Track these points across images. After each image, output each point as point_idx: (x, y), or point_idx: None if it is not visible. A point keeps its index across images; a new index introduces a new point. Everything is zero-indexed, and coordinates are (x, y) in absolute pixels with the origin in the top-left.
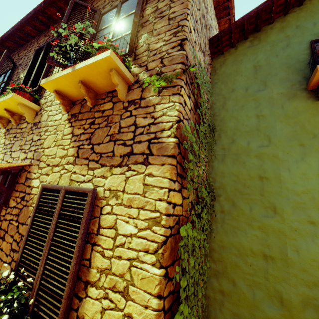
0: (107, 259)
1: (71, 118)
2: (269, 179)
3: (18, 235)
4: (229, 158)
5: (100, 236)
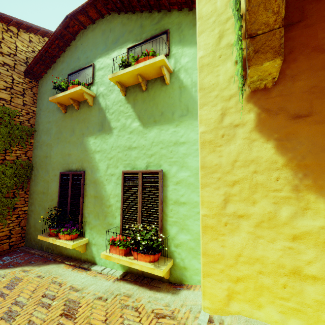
0: None
1: None
2: (48, 157)
3: None
4: (39, 147)
5: None
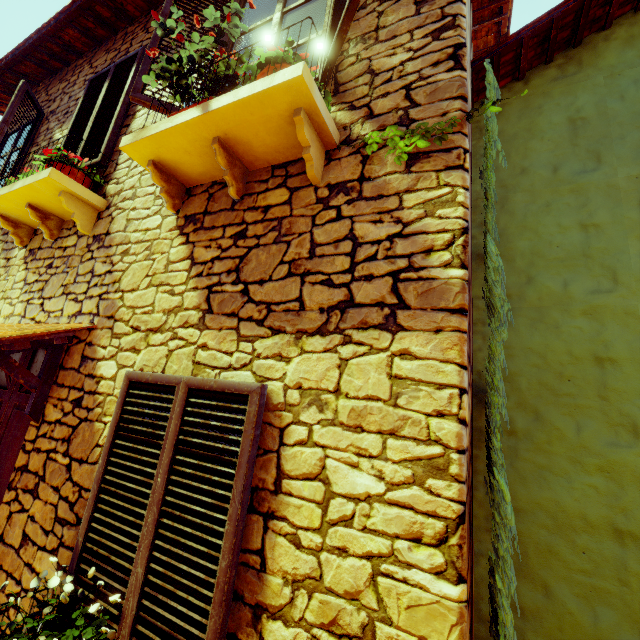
0: (308, 554)
1: (186, 224)
2: (618, 362)
3: (70, 486)
4: (521, 316)
5: (284, 496)
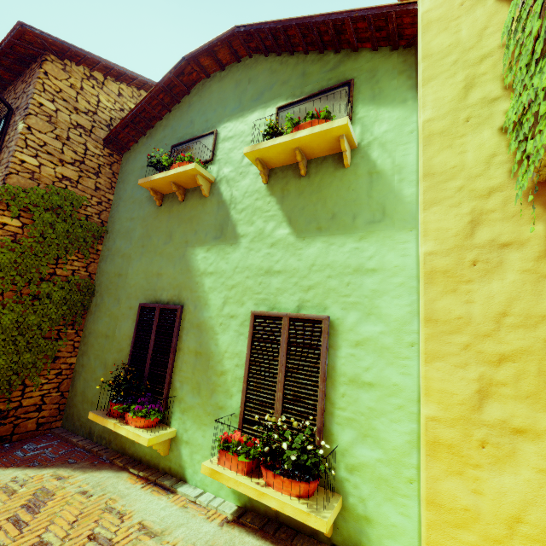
0: None
1: None
2: (123, 276)
3: None
4: (109, 258)
5: None
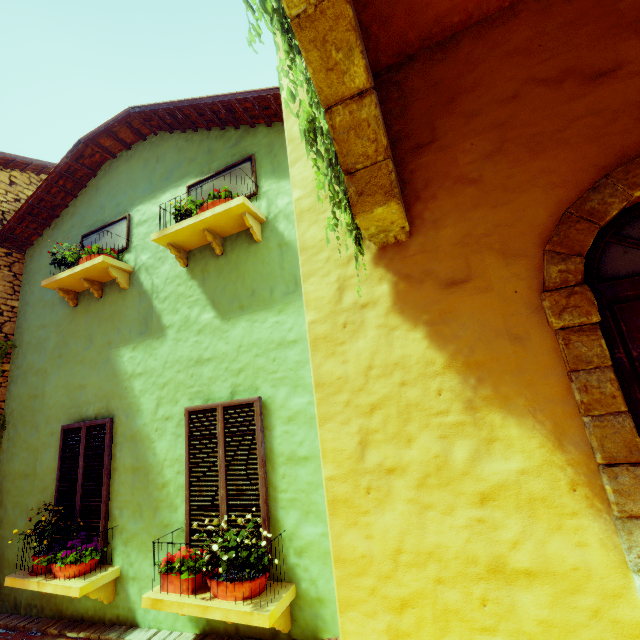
0: None
1: None
2: (39, 396)
3: None
4: (20, 378)
5: None
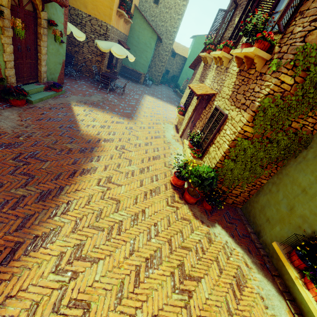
0: (219, 139)
1: (238, 72)
2: None
3: (204, 122)
4: None
5: (221, 131)
